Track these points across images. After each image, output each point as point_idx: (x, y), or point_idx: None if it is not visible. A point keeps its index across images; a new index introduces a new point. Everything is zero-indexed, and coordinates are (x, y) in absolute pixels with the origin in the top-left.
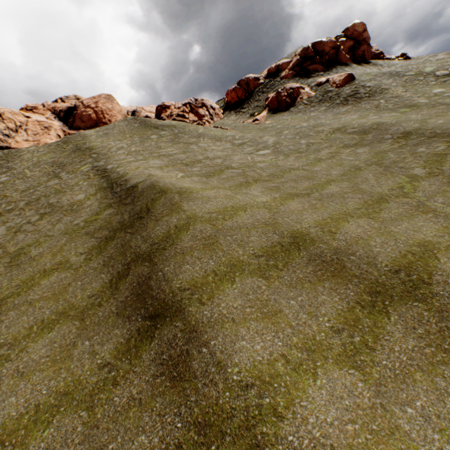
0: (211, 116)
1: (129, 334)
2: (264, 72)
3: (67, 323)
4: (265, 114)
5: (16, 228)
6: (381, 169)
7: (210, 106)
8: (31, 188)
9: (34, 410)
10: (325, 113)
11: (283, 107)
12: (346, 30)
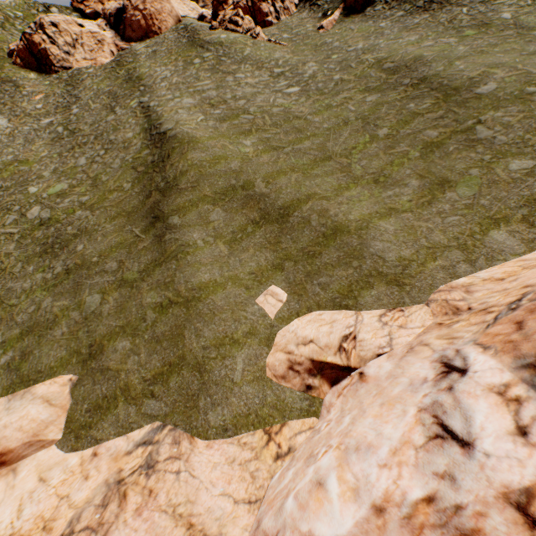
0: (278, 14)
1: (147, 225)
2: None
3: (122, 219)
4: (336, 16)
5: (92, 159)
6: (361, 126)
7: None
8: (96, 123)
9: (111, 248)
10: (395, 25)
11: (360, 5)
12: None
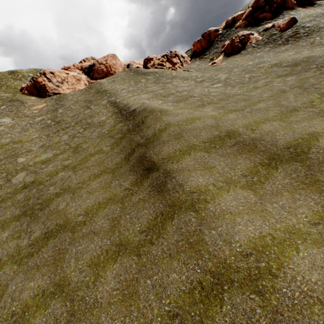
0: (182, 63)
1: (136, 177)
2: (223, 24)
3: (106, 175)
4: (221, 58)
5: (73, 135)
6: (301, 90)
7: (181, 56)
8: (76, 115)
9: (98, 204)
10: (268, 53)
11: (236, 51)
12: None
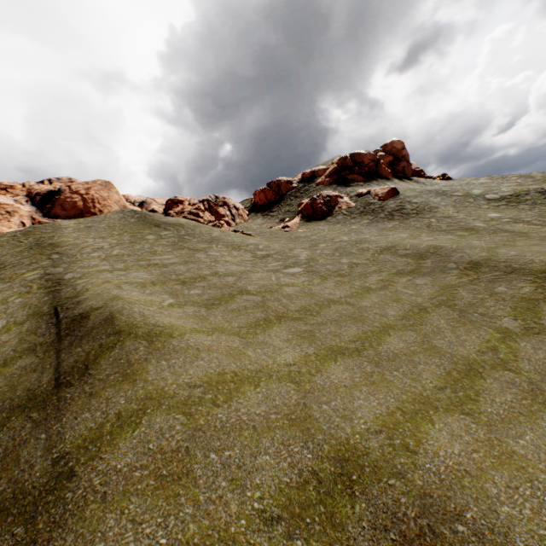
0: (234, 216)
1: None
2: (298, 176)
3: None
4: (297, 220)
5: None
6: (455, 312)
7: (233, 205)
8: None
9: None
10: (369, 227)
11: (319, 215)
12: (384, 146)
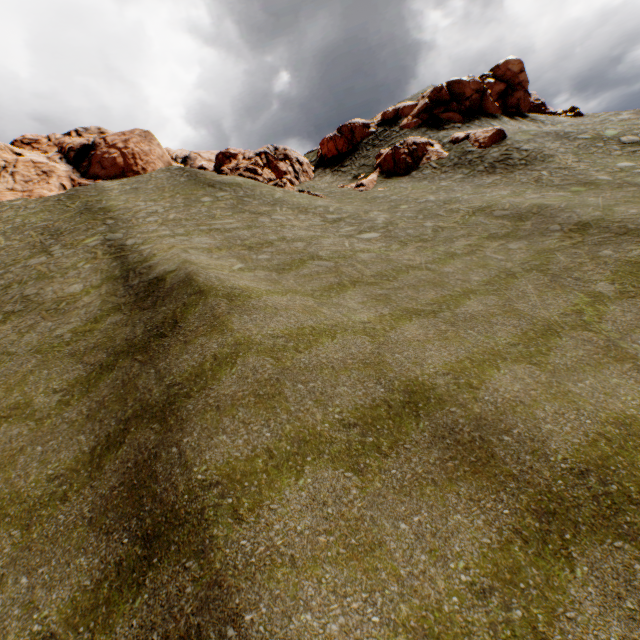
0: (297, 174)
1: (101, 570)
2: (377, 117)
3: None
4: (375, 177)
5: None
6: (546, 278)
7: (296, 159)
8: (2, 266)
9: None
10: (462, 183)
11: (402, 169)
12: (495, 68)
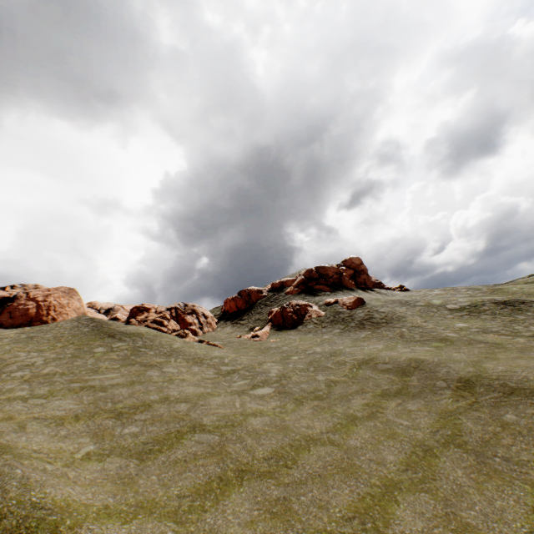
0: (202, 324)
1: None
2: (268, 286)
3: None
4: (268, 329)
5: None
6: (470, 455)
7: (202, 313)
8: None
9: None
10: (341, 336)
11: (290, 323)
12: (344, 261)
